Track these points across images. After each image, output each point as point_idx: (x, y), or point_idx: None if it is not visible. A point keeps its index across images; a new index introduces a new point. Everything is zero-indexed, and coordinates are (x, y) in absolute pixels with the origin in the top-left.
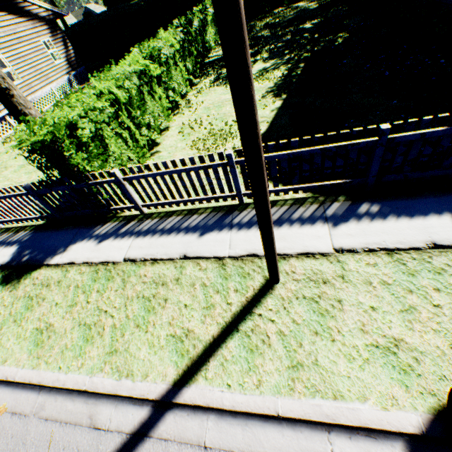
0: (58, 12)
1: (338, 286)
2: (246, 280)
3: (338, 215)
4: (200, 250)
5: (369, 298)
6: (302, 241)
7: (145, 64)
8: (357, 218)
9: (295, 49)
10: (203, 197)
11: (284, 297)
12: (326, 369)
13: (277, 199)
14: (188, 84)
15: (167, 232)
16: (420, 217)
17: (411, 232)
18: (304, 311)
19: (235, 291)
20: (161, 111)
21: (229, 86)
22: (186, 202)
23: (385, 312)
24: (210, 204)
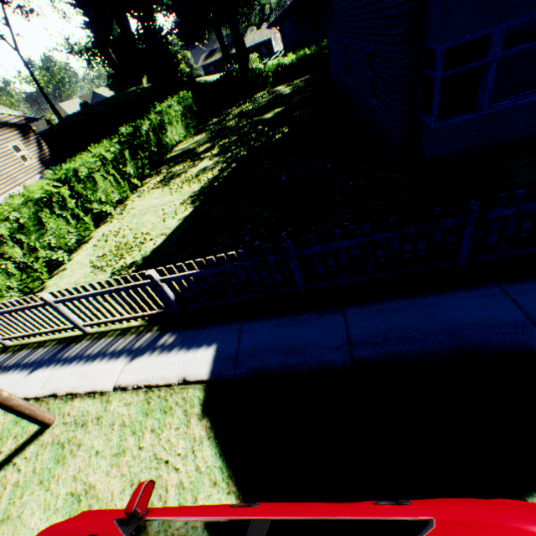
0: (32, 116)
1: (90, 429)
2: (30, 424)
3: (142, 347)
4: (20, 390)
5: (103, 441)
6: (98, 378)
7: (46, 190)
8: (152, 351)
9: (242, 144)
10: (51, 329)
11: (45, 443)
12: (24, 521)
13: (116, 328)
14: (126, 189)
15: (8, 369)
16: (194, 350)
17: (178, 366)
18: (48, 458)
19: (15, 437)
20: (73, 228)
21: (166, 188)
22: (39, 334)
23: (103, 456)
24: (65, 333)
